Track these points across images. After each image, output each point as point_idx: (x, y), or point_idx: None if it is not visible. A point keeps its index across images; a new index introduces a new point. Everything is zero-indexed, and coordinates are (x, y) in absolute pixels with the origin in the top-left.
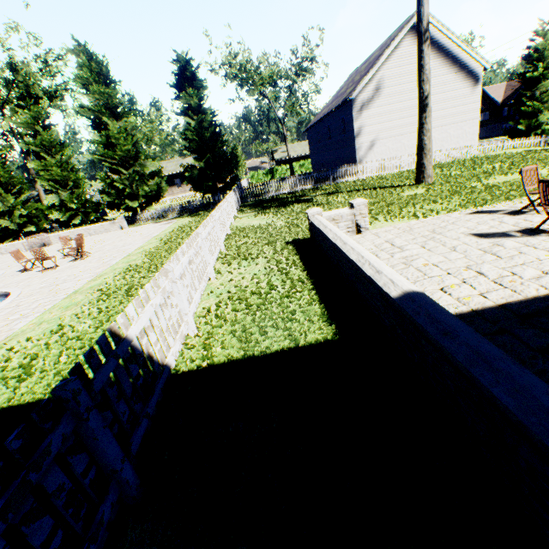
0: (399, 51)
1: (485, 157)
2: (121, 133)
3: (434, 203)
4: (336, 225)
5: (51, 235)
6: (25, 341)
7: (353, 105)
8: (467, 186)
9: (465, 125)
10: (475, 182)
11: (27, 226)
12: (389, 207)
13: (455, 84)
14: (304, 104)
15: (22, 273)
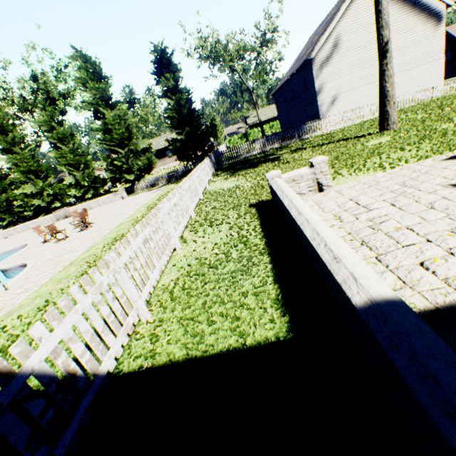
0: (355, 5)
1: (454, 95)
2: (115, 119)
3: (401, 151)
4: (297, 185)
5: (70, 208)
6: (17, 318)
7: (313, 64)
8: (438, 128)
9: (429, 67)
10: (446, 123)
11: (54, 203)
12: (352, 159)
13: (416, 27)
14: (269, 71)
15: (43, 244)
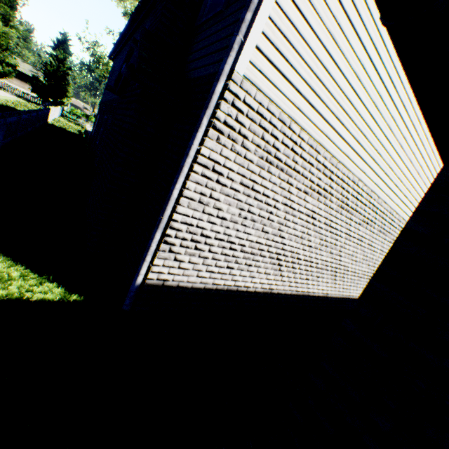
0: None
1: None
2: (5, 34)
3: None
4: None
5: None
6: None
7: None
8: None
9: None
10: None
11: None
12: None
13: None
14: None
15: None
